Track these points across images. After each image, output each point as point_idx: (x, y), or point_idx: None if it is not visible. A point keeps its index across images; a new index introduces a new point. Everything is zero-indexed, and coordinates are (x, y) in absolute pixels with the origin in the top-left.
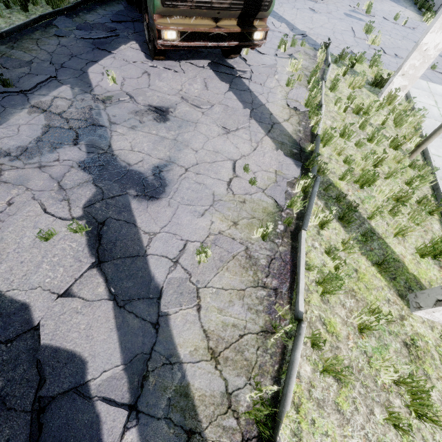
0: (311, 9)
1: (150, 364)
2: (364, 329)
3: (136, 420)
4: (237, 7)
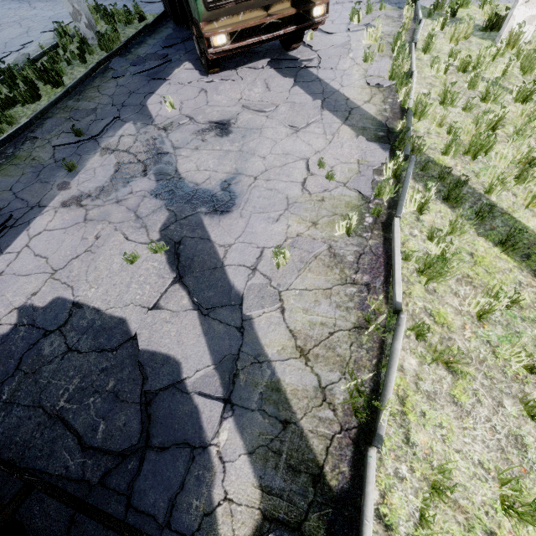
0: None
1: (239, 363)
2: (484, 314)
3: (231, 411)
4: None
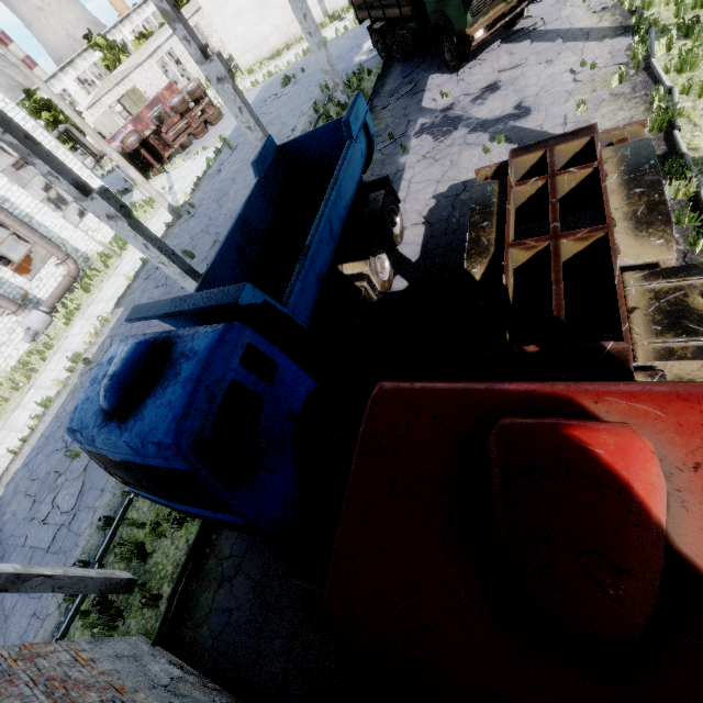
0: None
1: None
2: None
3: None
4: None
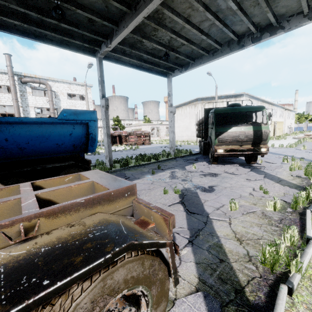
0: (306, 152)
1: (200, 232)
2: None
3: (191, 245)
4: (250, 140)
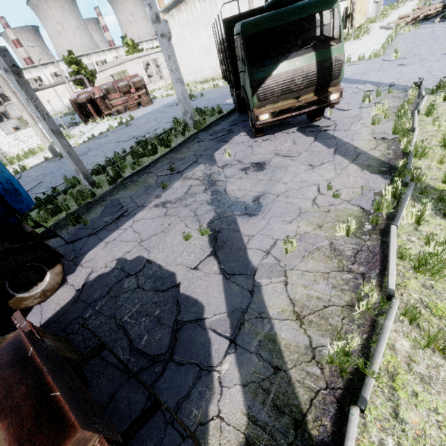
0: (399, 65)
1: (246, 315)
2: None
3: (234, 349)
4: (312, 84)
